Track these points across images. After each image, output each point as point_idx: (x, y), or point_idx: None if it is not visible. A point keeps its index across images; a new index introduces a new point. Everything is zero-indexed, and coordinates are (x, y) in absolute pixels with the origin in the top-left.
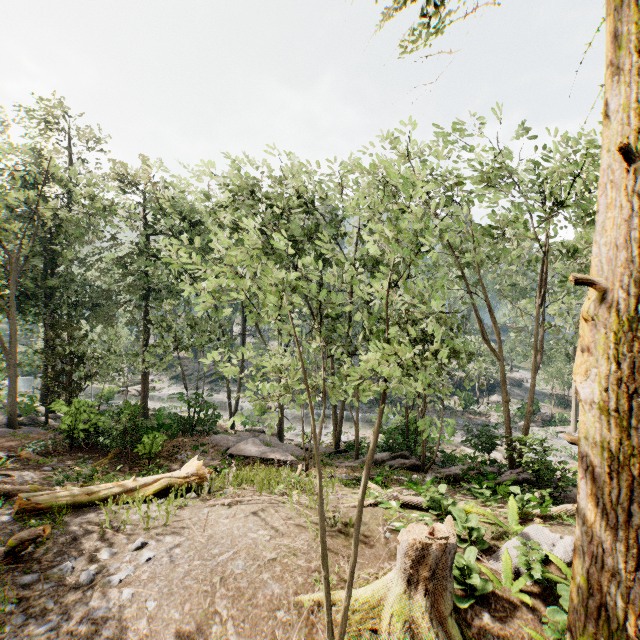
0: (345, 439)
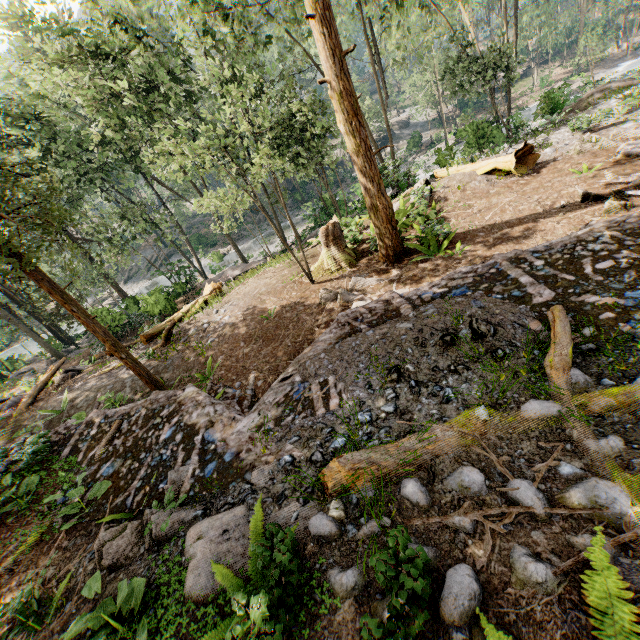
0: (291, 241)
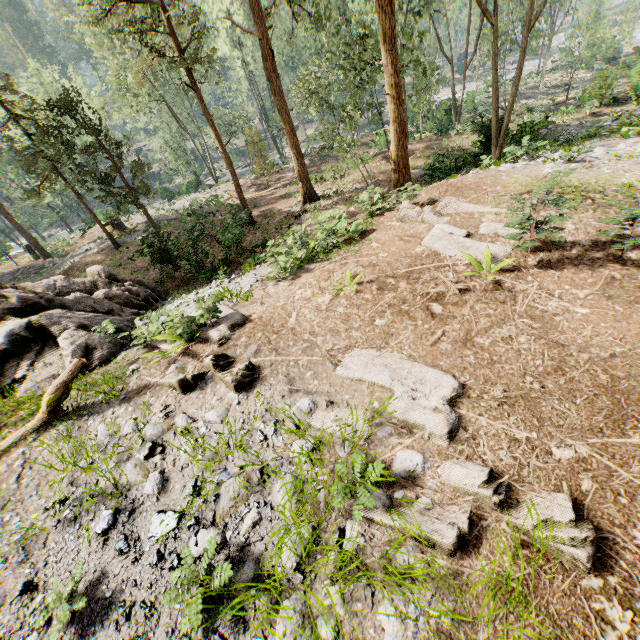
0: None
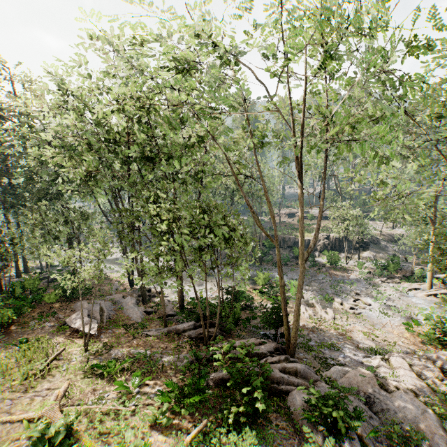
0: (208, 296)
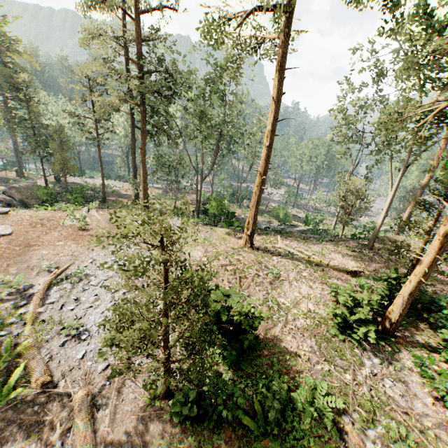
0: None
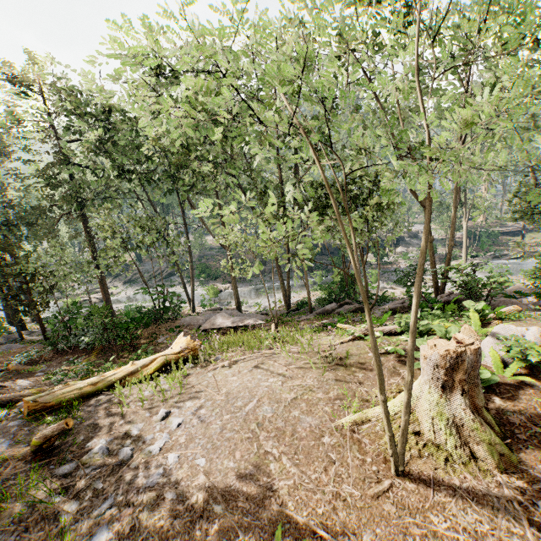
0: (291, 302)
